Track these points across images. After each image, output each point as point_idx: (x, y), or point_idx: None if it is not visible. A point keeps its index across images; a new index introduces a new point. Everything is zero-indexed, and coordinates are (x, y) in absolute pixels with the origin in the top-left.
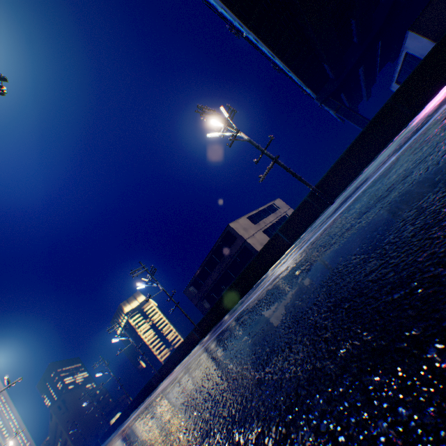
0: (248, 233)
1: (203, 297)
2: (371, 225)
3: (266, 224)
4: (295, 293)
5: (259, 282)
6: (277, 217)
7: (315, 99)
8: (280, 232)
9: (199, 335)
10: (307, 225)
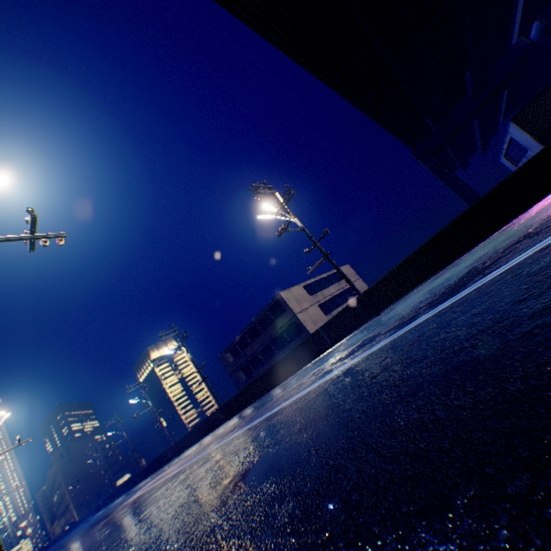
0: (300, 305)
1: (240, 367)
2: (274, 462)
3: (325, 297)
4: (238, 479)
5: (288, 383)
6: (340, 288)
7: (410, 153)
8: (322, 330)
9: (224, 416)
10: (350, 330)
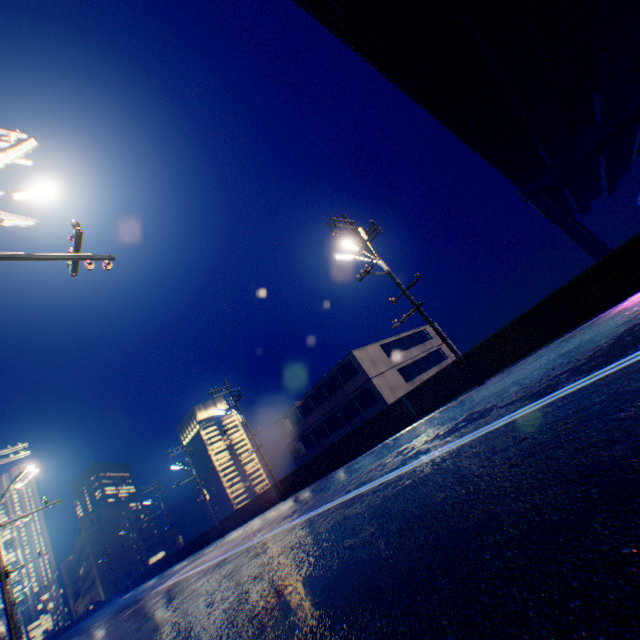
0: (376, 368)
1: (299, 437)
2: (369, 575)
3: (406, 360)
4: (312, 591)
5: (361, 461)
6: (425, 350)
7: (518, 192)
8: (406, 398)
9: (279, 495)
10: (443, 401)
